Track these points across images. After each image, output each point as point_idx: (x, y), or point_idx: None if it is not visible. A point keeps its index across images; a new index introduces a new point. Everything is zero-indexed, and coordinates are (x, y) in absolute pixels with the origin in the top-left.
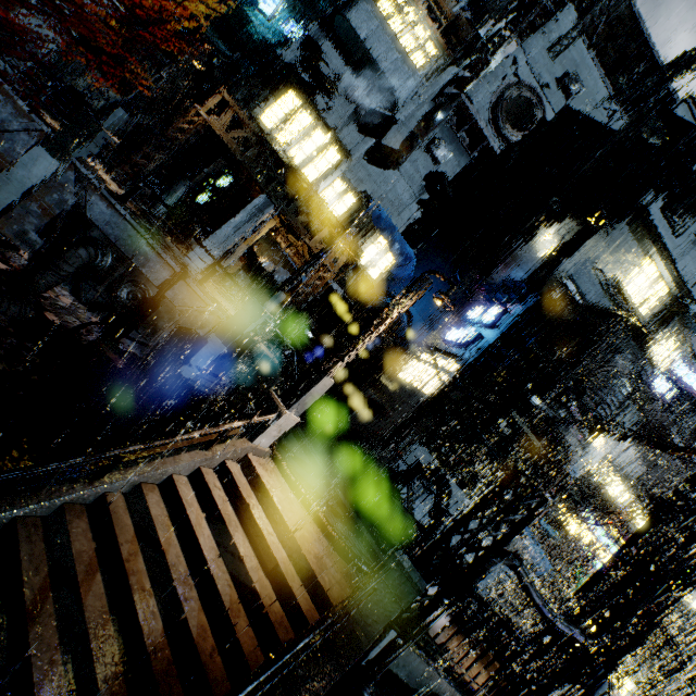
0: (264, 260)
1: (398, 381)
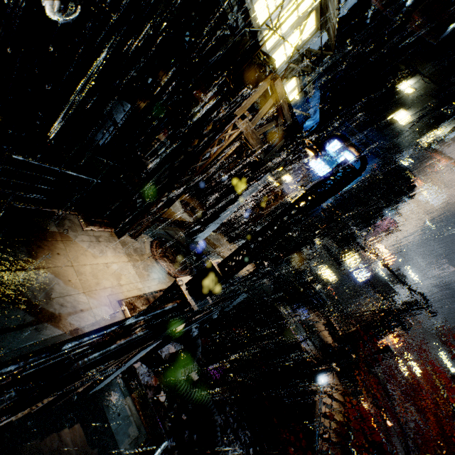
0: None
1: (271, 185)
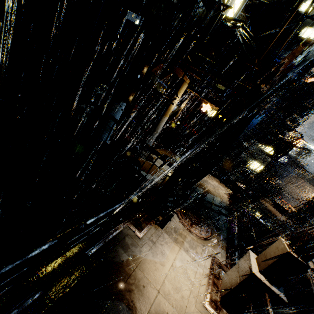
0: None
1: (208, 117)
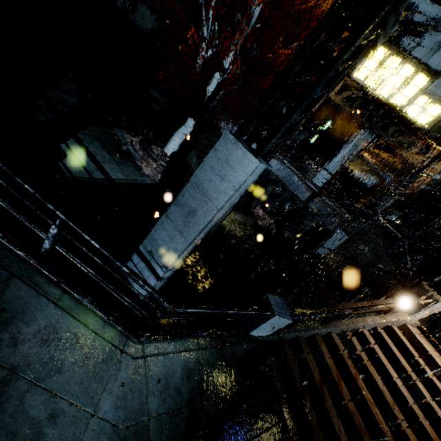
0: (357, 171)
1: None
